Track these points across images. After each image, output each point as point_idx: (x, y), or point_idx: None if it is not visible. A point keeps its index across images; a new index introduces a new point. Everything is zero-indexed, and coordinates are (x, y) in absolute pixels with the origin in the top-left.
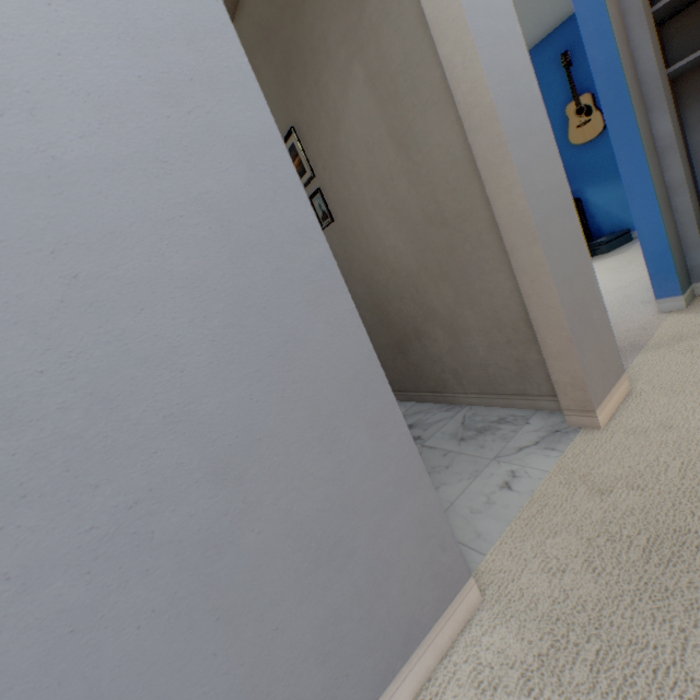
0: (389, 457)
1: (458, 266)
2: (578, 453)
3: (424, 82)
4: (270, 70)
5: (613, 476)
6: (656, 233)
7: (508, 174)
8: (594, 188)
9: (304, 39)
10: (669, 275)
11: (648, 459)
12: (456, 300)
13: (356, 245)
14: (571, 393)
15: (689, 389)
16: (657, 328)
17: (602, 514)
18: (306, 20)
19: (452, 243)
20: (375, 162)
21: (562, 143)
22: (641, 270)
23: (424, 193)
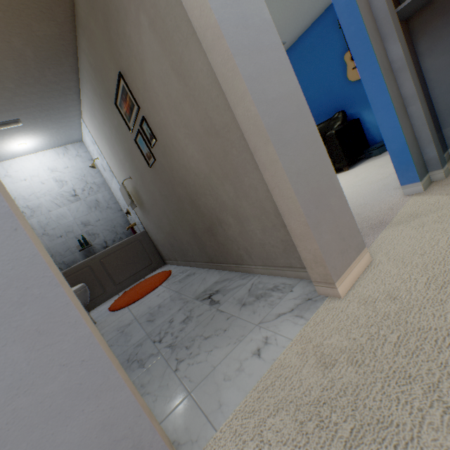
0: (59, 365)
1: (232, 167)
2: (318, 322)
3: (182, 19)
4: (100, 31)
5: (339, 348)
6: (396, 134)
7: (239, 84)
8: (368, 111)
9: (111, 2)
10: (409, 166)
11: (370, 332)
12: (236, 194)
13: (172, 157)
14: (316, 268)
15: (416, 261)
16: (401, 208)
17: (320, 392)
18: None
19: (224, 149)
20: (168, 91)
21: (344, 81)
22: None
23: (201, 111)
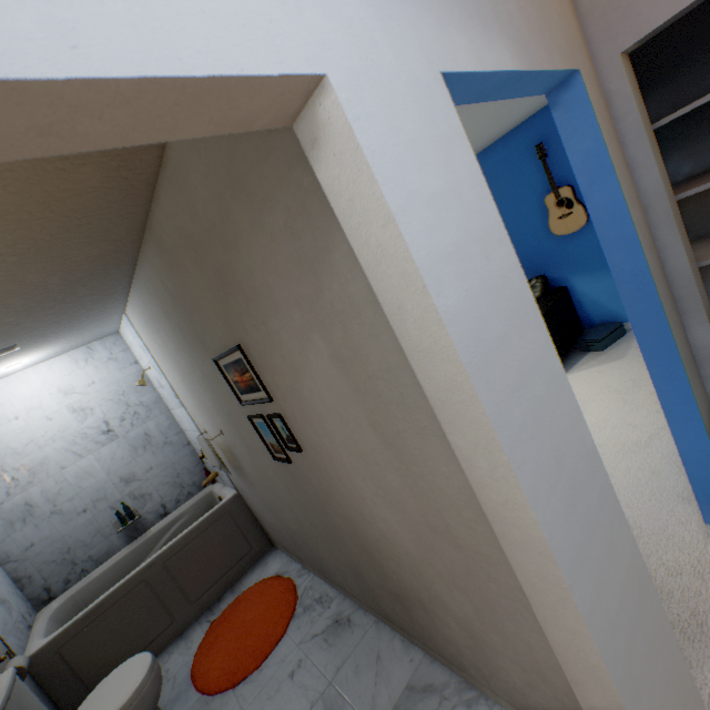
0: None
1: (480, 592)
2: None
3: (420, 407)
4: (203, 278)
5: None
6: (705, 460)
7: (571, 618)
8: (580, 277)
9: (242, 274)
10: None
11: None
12: (477, 615)
13: (333, 485)
14: None
15: None
16: None
17: None
18: (242, 257)
19: (469, 568)
20: (352, 435)
21: (543, 231)
22: (655, 411)
23: (426, 502)
